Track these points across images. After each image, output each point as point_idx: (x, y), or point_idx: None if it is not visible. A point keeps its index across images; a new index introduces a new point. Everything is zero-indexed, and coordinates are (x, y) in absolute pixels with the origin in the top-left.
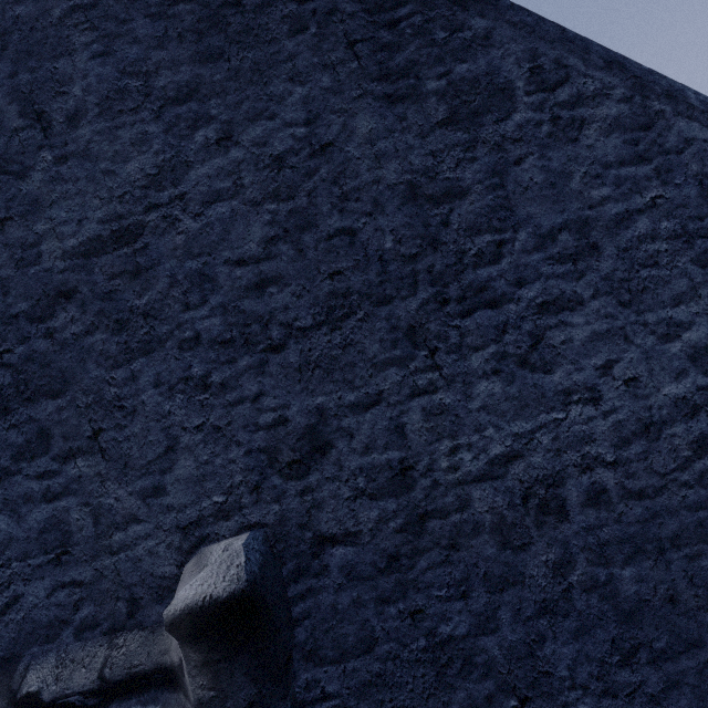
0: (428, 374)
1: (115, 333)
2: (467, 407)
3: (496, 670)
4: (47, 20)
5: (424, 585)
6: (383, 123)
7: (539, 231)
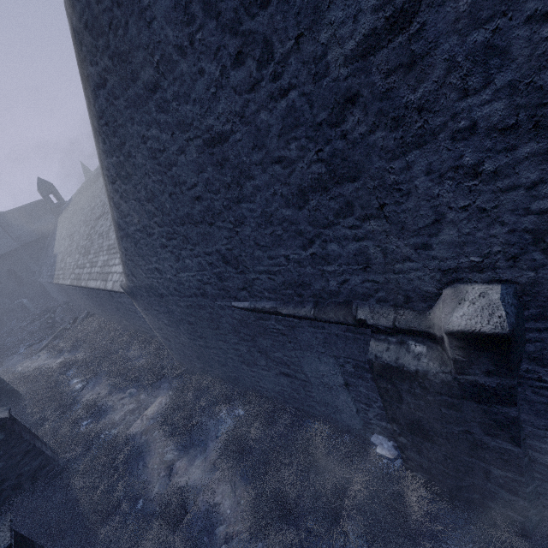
0: None
1: (392, 130)
2: None
3: None
4: None
5: None
6: None
7: None
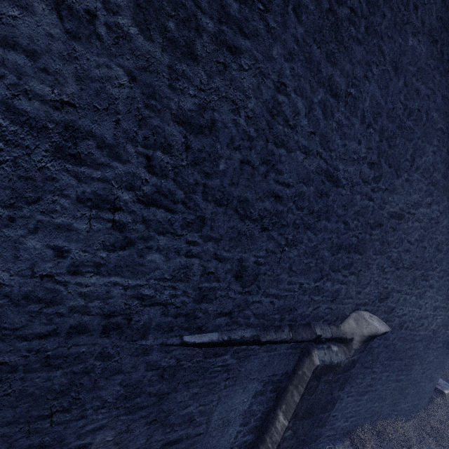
0: (410, 290)
1: (380, 244)
2: (408, 301)
3: (373, 355)
4: (435, 126)
5: None
6: (447, 224)
7: (441, 269)
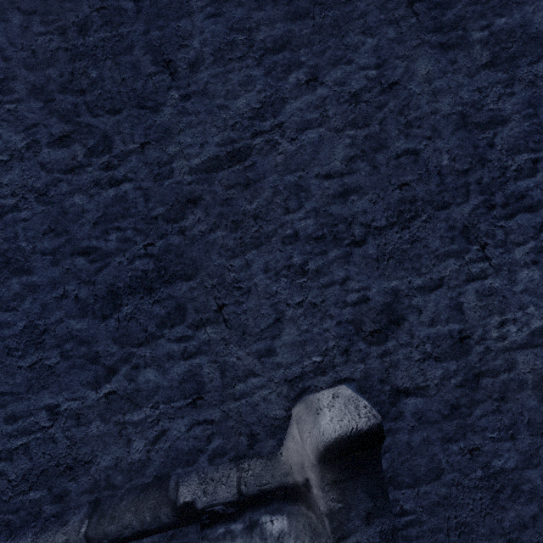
0: (480, 264)
1: (232, 231)
2: (512, 290)
3: (539, 496)
4: None
5: (479, 429)
6: (438, 66)
7: None
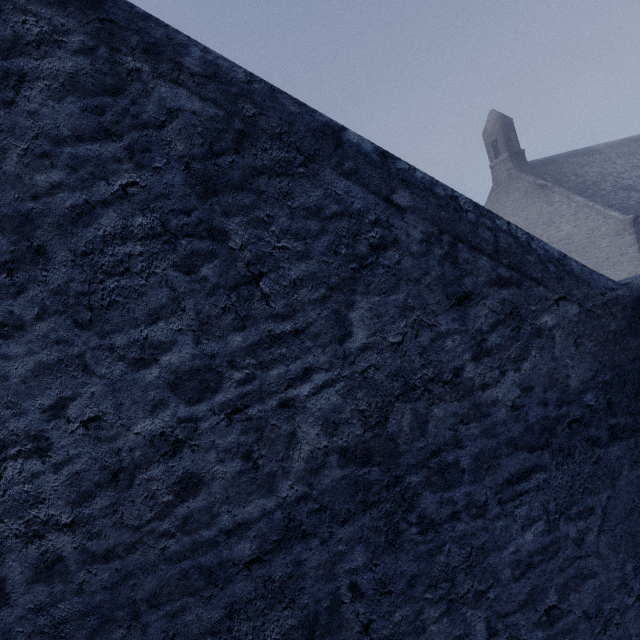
0: None
1: None
2: None
3: None
4: None
5: None
6: None
7: None
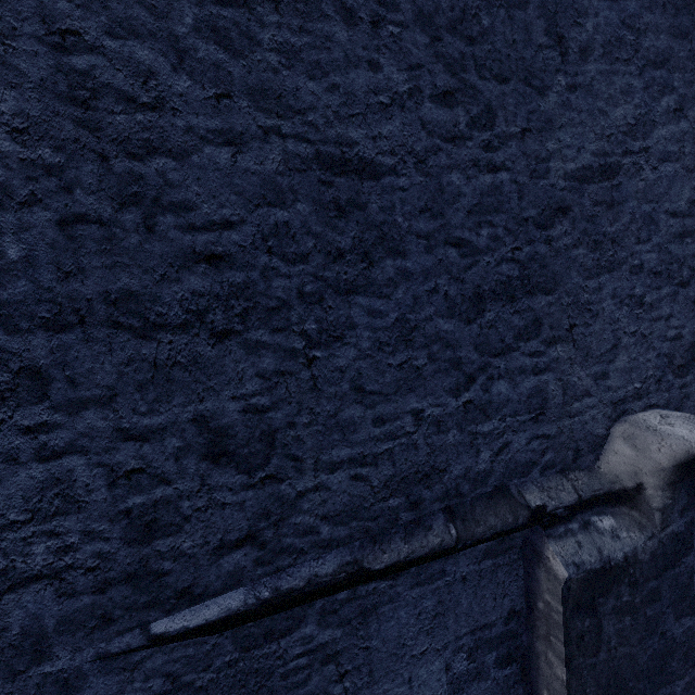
0: None
1: (592, 251)
2: None
3: None
4: None
5: None
6: None
7: None
